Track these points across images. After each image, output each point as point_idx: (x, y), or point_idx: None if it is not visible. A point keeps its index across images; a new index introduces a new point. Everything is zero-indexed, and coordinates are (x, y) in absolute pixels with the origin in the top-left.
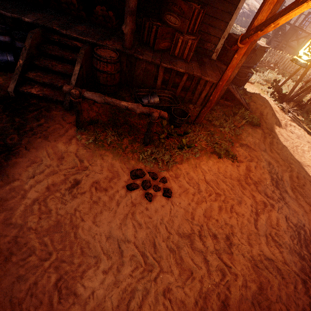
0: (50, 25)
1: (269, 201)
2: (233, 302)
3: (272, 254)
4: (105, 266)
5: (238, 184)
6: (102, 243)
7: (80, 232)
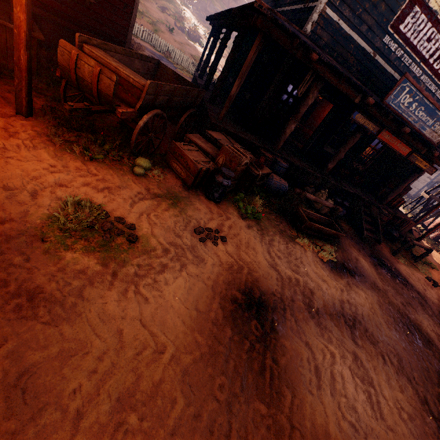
0: (358, 194)
1: None
2: None
3: None
4: None
5: None
6: None
7: None
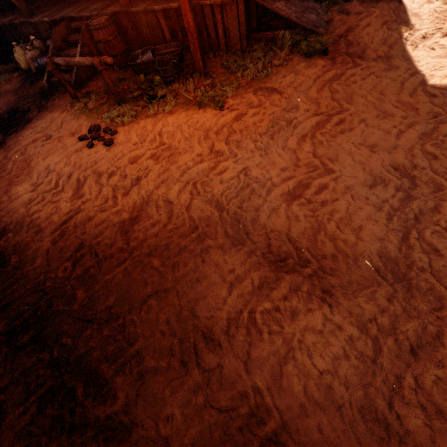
0: (70, 15)
1: (234, 152)
2: (97, 219)
3: (176, 198)
4: (32, 181)
5: (201, 134)
6: (40, 171)
7: (31, 163)
